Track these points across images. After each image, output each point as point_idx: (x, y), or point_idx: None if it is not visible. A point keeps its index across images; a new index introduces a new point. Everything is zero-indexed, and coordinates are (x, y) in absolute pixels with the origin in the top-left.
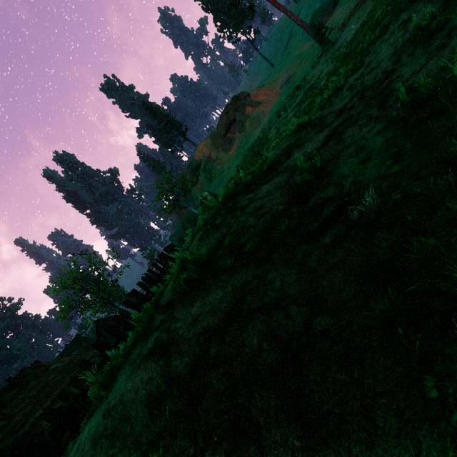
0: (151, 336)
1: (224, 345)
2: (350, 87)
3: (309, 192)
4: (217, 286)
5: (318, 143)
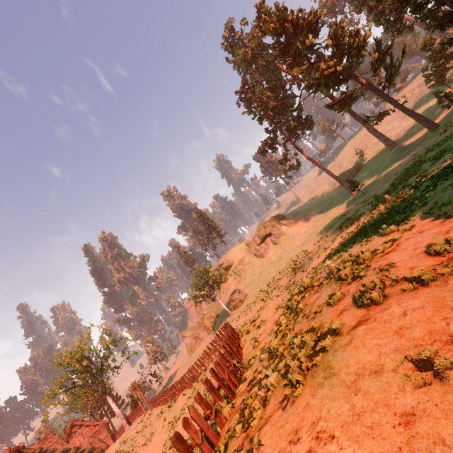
0: (355, 329)
1: (449, 319)
2: (427, 213)
3: (450, 256)
4: (408, 298)
5: (427, 237)
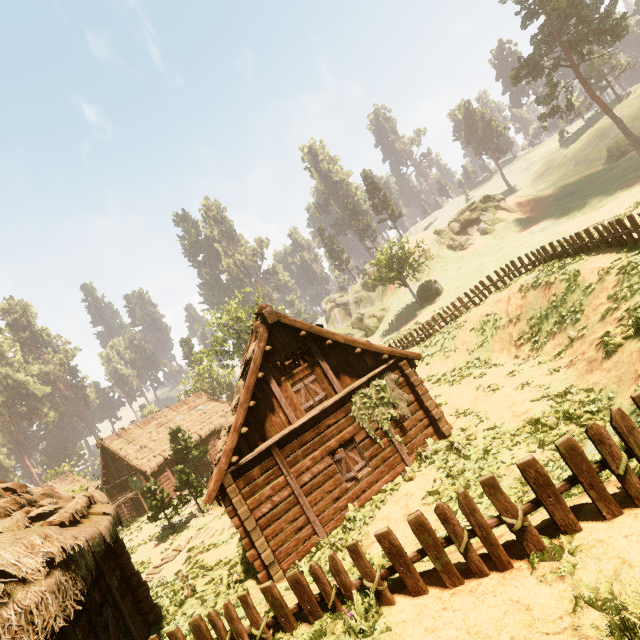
0: None
1: None
2: None
3: None
4: None
5: None
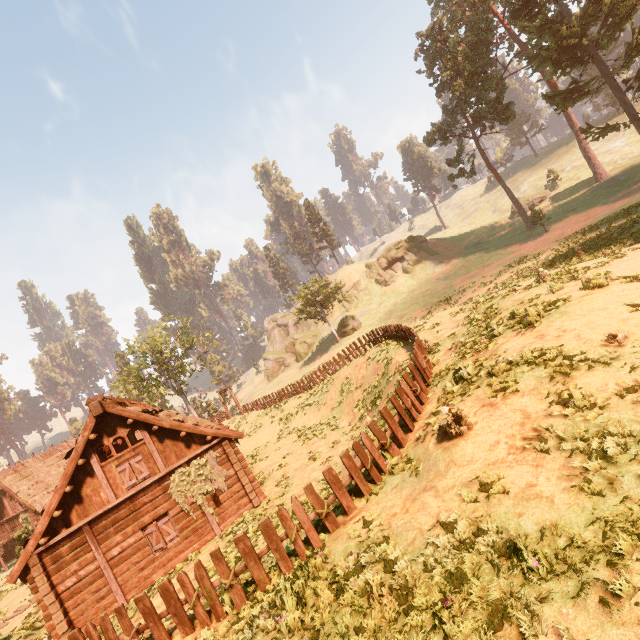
0: (583, 297)
1: None
2: (639, 248)
3: None
4: (625, 285)
5: (639, 261)
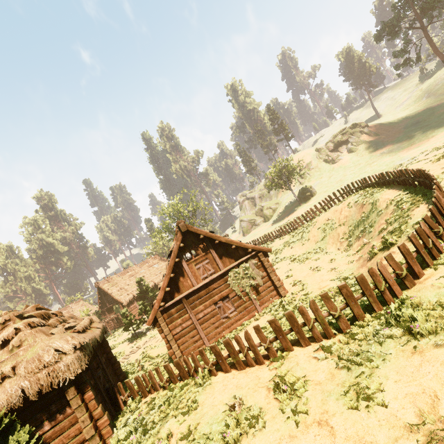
0: None
1: None
2: None
3: None
4: None
5: None
